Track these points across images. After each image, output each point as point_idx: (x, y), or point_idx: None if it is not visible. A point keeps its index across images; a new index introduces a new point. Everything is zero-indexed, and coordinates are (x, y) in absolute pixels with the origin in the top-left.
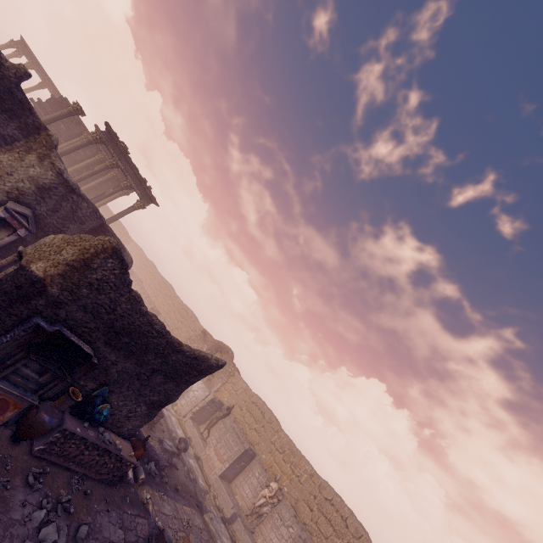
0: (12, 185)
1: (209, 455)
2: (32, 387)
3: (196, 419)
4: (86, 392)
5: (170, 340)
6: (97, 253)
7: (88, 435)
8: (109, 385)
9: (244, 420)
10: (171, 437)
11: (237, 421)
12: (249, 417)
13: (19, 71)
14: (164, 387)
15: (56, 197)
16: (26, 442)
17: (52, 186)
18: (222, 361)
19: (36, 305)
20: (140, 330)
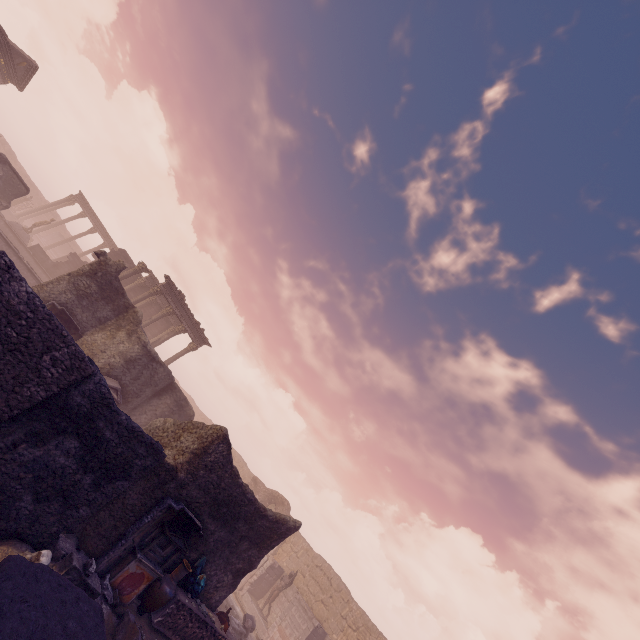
0: (105, 361)
1: (272, 637)
2: (159, 560)
3: (254, 592)
4: (189, 563)
5: (257, 506)
6: (212, 440)
7: (193, 606)
8: (206, 555)
9: (309, 590)
10: (233, 615)
11: (300, 591)
12: (313, 586)
13: (119, 267)
14: (248, 553)
15: (139, 366)
16: (145, 615)
17: (137, 357)
18: (299, 522)
19: (168, 489)
20: (236, 500)
